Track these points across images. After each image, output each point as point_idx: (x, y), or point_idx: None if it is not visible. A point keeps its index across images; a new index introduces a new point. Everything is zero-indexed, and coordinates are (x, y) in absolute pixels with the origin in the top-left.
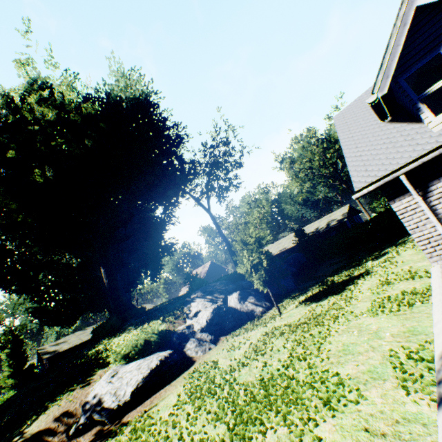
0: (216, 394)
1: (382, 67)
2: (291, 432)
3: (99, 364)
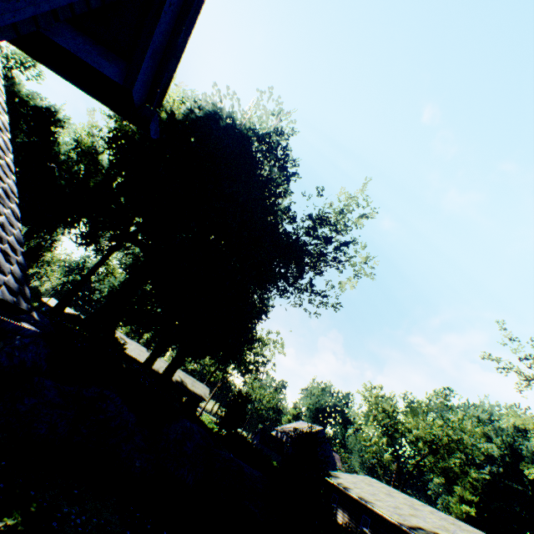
0: None
1: None
2: None
3: None
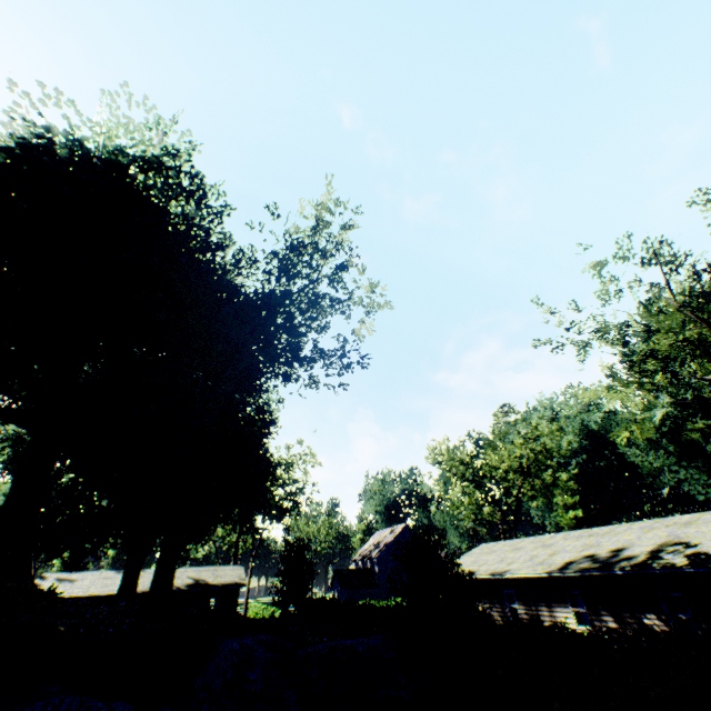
0: None
1: None
2: None
3: None
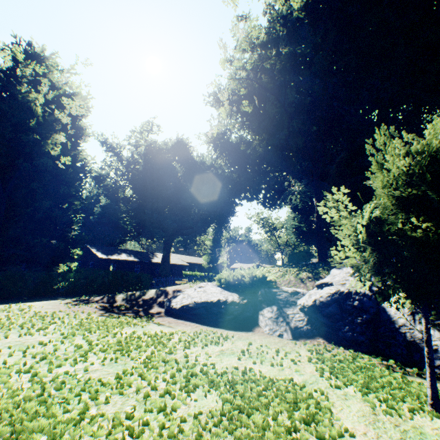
0: (105, 351)
1: None
2: None
3: None
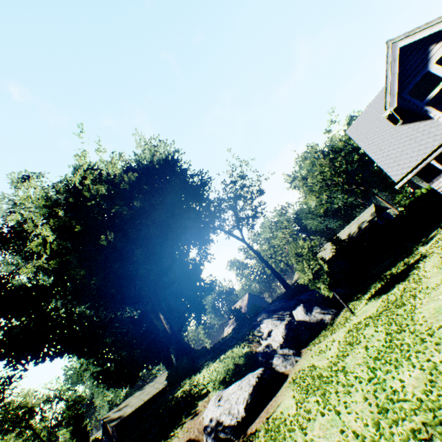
0: (333, 381)
1: (387, 90)
2: (424, 370)
3: (196, 397)
